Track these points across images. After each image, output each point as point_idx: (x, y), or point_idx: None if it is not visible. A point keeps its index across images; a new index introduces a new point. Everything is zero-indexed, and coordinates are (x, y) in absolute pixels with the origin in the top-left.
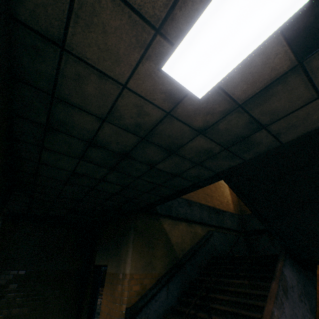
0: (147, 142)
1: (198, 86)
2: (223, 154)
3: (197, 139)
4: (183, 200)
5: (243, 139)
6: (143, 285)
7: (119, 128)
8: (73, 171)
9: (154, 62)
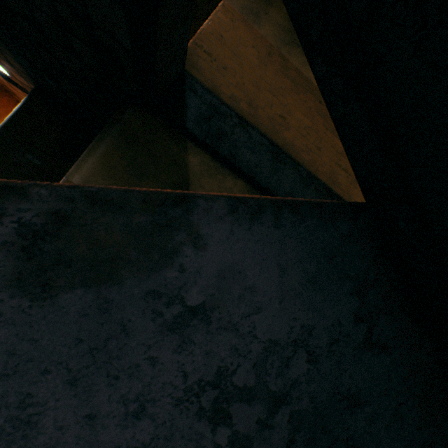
0: None
1: None
2: None
3: None
4: (266, 142)
5: None
6: None
7: None
8: None
9: None
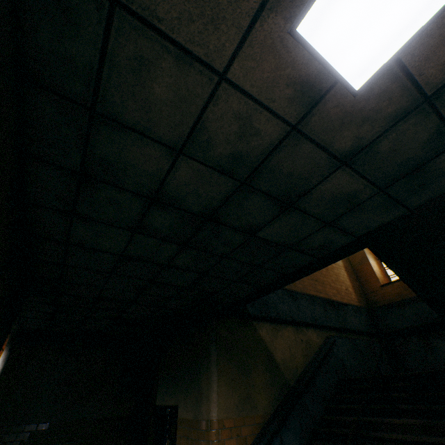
0: (249, 189)
1: (357, 64)
2: (375, 202)
3: (336, 175)
4: (284, 291)
5: (417, 169)
6: (242, 439)
7: (203, 167)
8: (122, 253)
9: (283, 15)
